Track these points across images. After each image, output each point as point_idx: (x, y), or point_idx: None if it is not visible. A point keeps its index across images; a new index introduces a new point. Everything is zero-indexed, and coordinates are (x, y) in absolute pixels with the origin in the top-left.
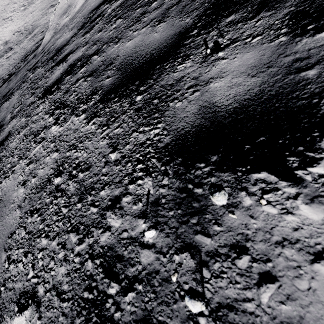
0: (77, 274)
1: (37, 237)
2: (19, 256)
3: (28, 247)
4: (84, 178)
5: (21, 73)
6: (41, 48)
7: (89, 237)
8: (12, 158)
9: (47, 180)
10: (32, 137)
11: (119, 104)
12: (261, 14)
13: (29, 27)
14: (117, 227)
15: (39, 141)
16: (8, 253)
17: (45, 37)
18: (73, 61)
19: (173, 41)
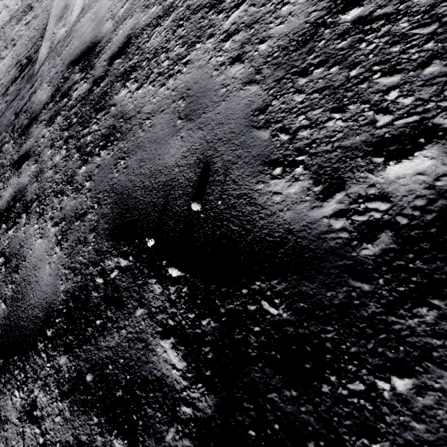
0: None
1: None
2: None
3: None
4: None
5: (16, 101)
6: (38, 67)
7: None
8: None
9: None
10: None
11: None
12: (66, 403)
13: None
14: None
15: None
16: None
17: (41, 49)
18: (19, 186)
19: (39, 320)
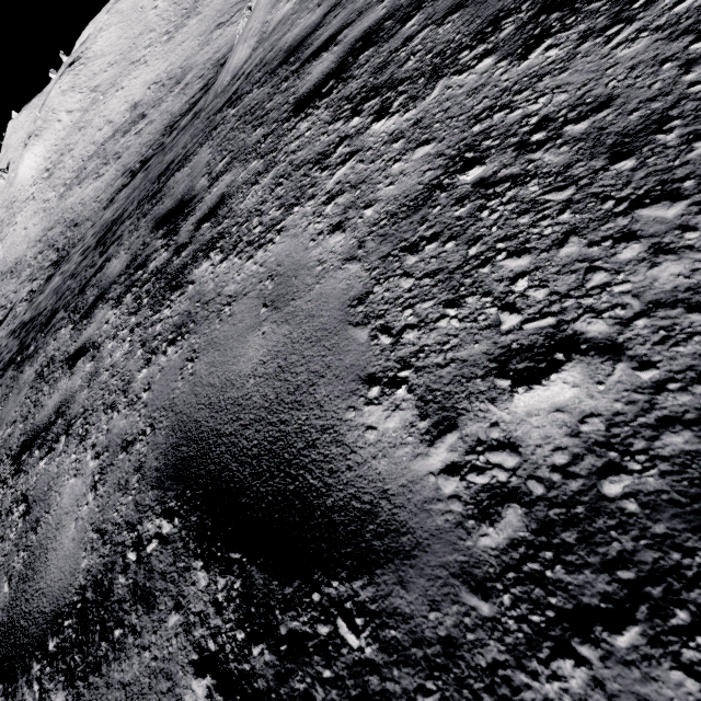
0: None
1: (477, 267)
2: (429, 314)
3: (452, 292)
4: (599, 125)
5: (187, 133)
6: (229, 79)
7: None
8: (261, 217)
9: (426, 190)
10: (309, 167)
11: None
12: None
13: (177, 71)
14: None
15: (339, 162)
16: (374, 325)
17: (237, 56)
18: (362, 31)
19: None
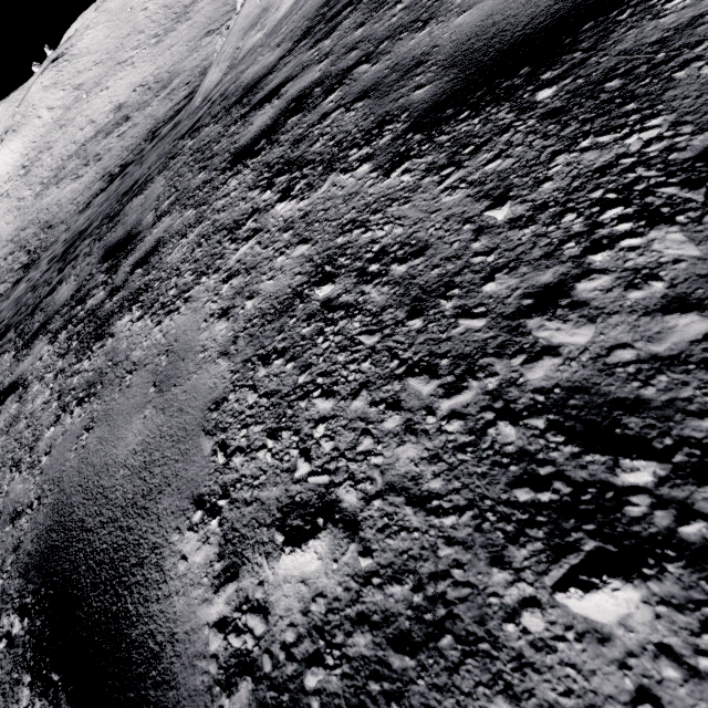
0: (469, 456)
1: (299, 399)
2: (256, 440)
3: (277, 421)
4: (412, 273)
5: (157, 151)
6: (201, 100)
7: (480, 378)
8: (178, 279)
9: (292, 296)
10: (224, 234)
11: (478, 119)
12: None
13: (164, 75)
14: (584, 344)
15: (245, 237)
16: (218, 438)
17: (209, 78)
18: (298, 91)
19: None
